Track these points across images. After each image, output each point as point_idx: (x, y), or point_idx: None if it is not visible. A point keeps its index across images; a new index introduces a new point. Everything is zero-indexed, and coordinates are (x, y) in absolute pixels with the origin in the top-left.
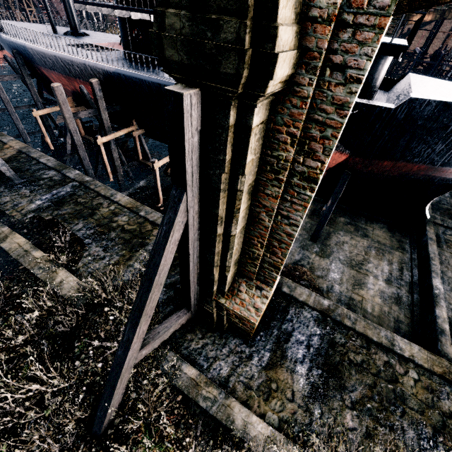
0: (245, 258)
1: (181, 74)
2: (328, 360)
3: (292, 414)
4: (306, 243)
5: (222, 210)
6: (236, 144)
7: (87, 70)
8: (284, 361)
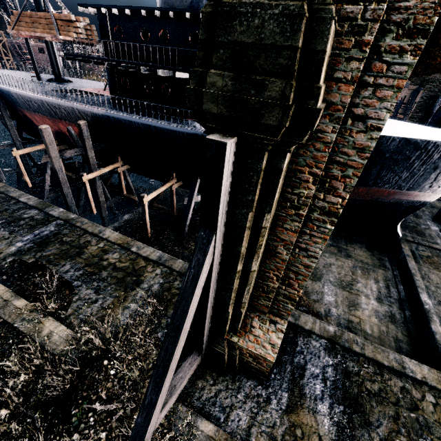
0: (258, 291)
1: (216, 124)
2: (347, 393)
3: None
4: None
5: (245, 246)
6: (264, 185)
7: (75, 112)
8: (304, 401)
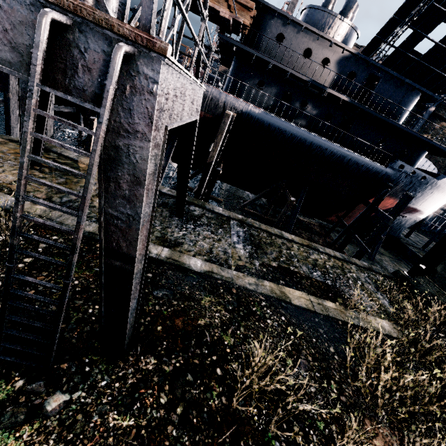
0: None
1: None
2: None
3: None
4: (370, 262)
5: None
6: None
7: (216, 100)
8: None
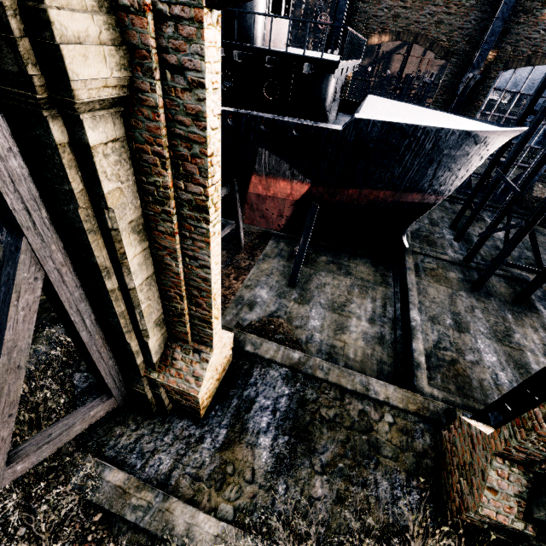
0: (170, 316)
1: None
2: (297, 422)
3: (250, 499)
4: (283, 290)
5: (102, 257)
6: (83, 169)
7: None
8: (245, 436)
